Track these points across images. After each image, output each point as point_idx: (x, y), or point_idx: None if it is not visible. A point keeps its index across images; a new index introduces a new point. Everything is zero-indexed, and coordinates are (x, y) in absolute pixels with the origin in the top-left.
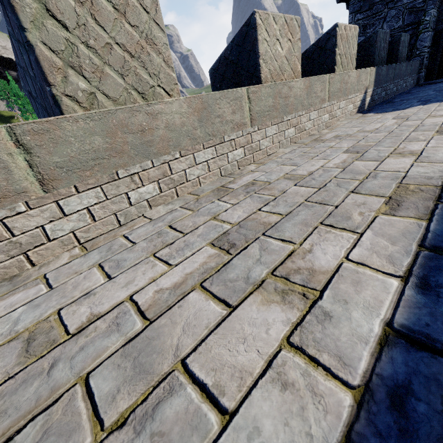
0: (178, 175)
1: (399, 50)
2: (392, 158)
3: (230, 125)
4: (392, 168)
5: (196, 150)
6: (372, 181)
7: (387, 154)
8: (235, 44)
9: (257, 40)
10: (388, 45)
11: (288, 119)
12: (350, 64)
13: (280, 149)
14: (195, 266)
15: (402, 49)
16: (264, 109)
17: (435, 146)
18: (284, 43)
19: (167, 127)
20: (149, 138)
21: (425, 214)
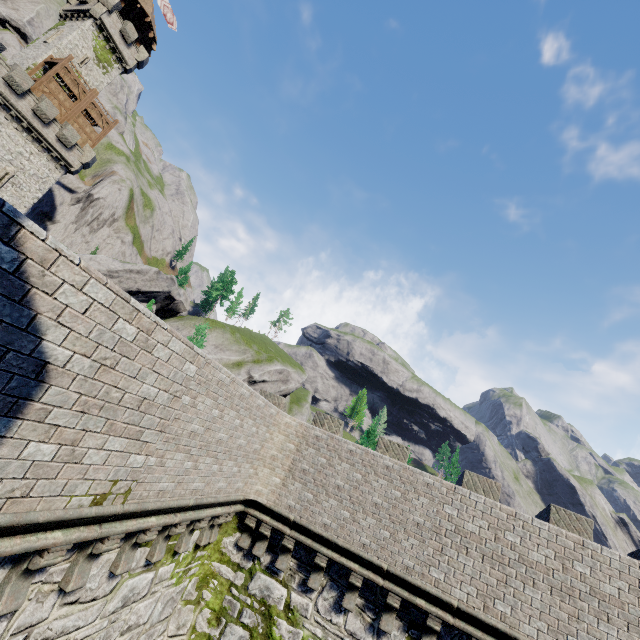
0: None
1: None
2: None
3: None
4: None
5: None
6: None
7: None
8: None
9: None
10: None
11: None
12: None
13: None
14: None
15: None
16: None
17: None
18: None
19: None
20: None
21: None
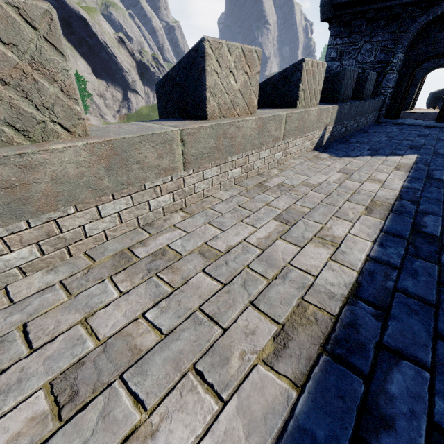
0: (72, 232)
1: (365, 87)
2: (314, 243)
3: (154, 171)
4: (308, 262)
5: (103, 202)
6: (279, 283)
7: (313, 233)
8: (183, 67)
9: (204, 71)
10: (357, 80)
11: (233, 159)
12: (314, 99)
13: (220, 191)
14: (7, 435)
15: (368, 87)
16: (203, 150)
17: (356, 233)
18: (239, 75)
19: (53, 179)
20: (21, 195)
21: (306, 366)
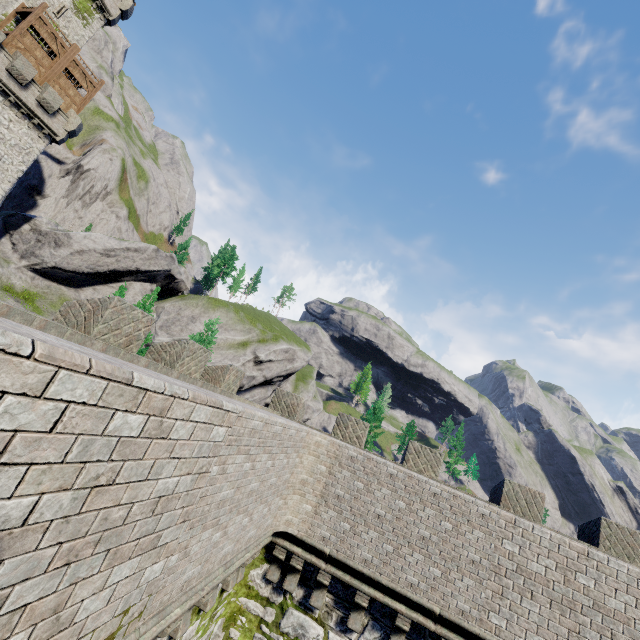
0: None
1: None
2: None
3: None
4: None
5: None
6: None
7: None
8: None
9: None
10: None
11: None
12: None
13: None
14: None
15: None
16: None
17: None
18: None
19: None
20: None
21: None
